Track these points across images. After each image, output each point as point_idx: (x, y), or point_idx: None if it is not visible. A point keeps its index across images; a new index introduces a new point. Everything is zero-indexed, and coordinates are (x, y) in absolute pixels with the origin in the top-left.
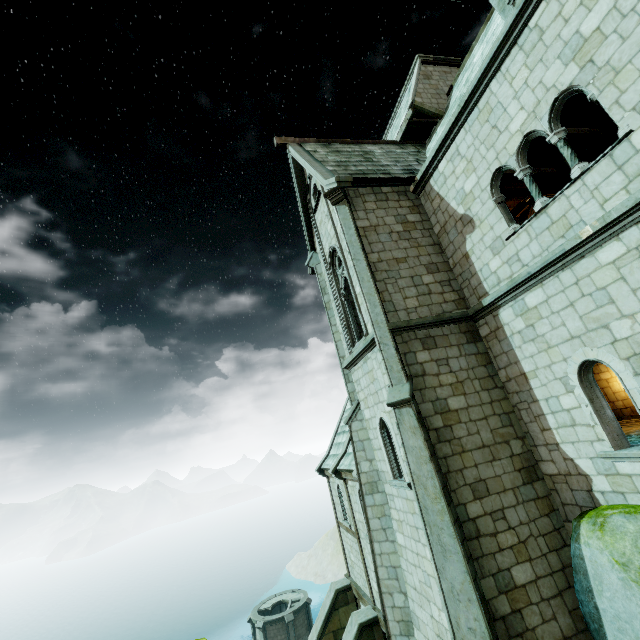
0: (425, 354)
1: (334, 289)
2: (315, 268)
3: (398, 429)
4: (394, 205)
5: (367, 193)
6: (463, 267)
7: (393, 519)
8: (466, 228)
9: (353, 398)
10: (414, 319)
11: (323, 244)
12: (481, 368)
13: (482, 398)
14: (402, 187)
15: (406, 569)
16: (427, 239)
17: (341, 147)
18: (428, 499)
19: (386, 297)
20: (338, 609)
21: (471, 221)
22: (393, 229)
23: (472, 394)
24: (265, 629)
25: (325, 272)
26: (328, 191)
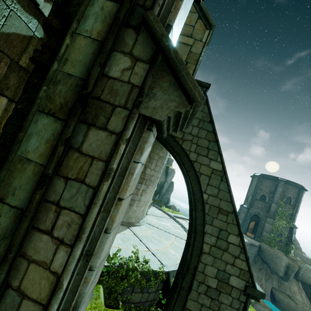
0: None
1: None
2: None
3: None
4: None
5: None
6: None
7: None
8: None
9: None
10: None
11: None
12: None
13: None
14: None
15: None
16: None
17: None
18: None
19: None
20: None
21: None
22: None
23: None
24: (253, 179)
25: None
26: None
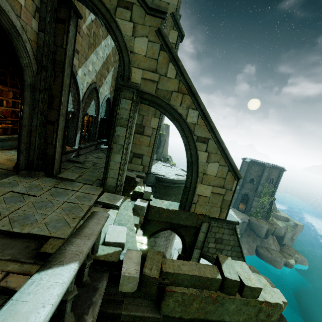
0: None
1: None
2: None
3: None
4: None
5: None
6: None
7: None
8: None
9: None
10: None
11: None
12: None
13: None
14: None
15: None
16: None
17: None
18: None
19: None
20: None
21: None
22: None
23: None
24: (243, 161)
25: None
26: None
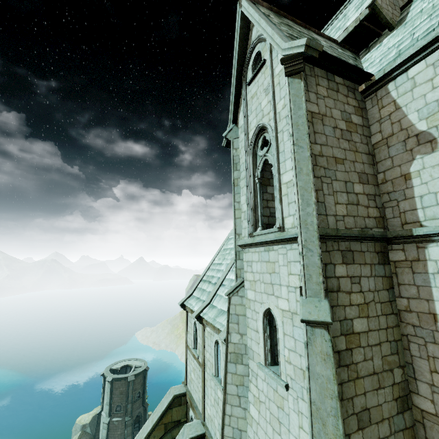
0: (343, 268)
1: (249, 168)
2: (232, 141)
3: (306, 349)
4: (343, 99)
5: (321, 76)
6: (396, 186)
7: (250, 392)
8: (421, 147)
9: (239, 275)
10: (343, 229)
11: (249, 119)
12: (384, 292)
13: (381, 323)
14: (352, 83)
15: (252, 438)
16: (364, 146)
17: (292, 23)
18: (325, 437)
19: (320, 197)
20: (172, 408)
21: (433, 141)
22: (338, 124)
23: (374, 318)
24: (112, 382)
25: (242, 148)
26: (288, 55)
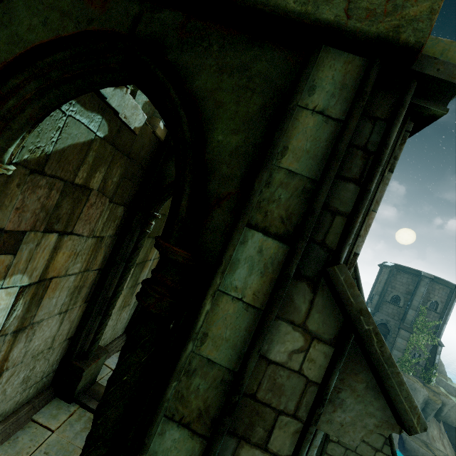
0: None
1: None
2: None
3: None
4: None
5: None
6: None
7: None
8: None
9: None
10: None
11: None
12: None
13: None
14: None
15: None
16: None
17: None
18: None
19: None
20: None
21: None
22: None
23: None
24: (381, 270)
25: None
26: None
